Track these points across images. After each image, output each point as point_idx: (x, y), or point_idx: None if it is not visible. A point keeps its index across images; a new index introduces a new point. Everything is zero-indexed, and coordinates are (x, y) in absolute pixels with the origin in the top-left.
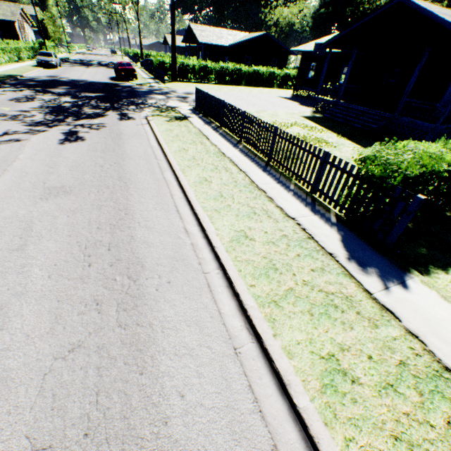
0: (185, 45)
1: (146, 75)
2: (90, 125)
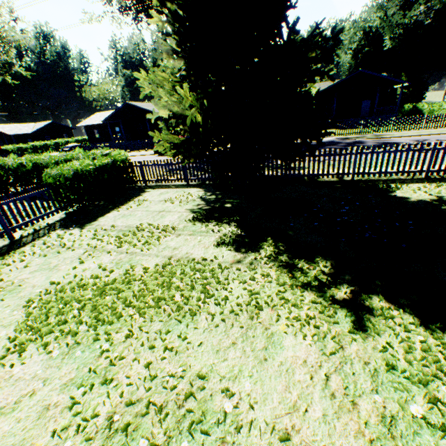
0: (107, 123)
1: (150, 151)
2: (416, 141)
